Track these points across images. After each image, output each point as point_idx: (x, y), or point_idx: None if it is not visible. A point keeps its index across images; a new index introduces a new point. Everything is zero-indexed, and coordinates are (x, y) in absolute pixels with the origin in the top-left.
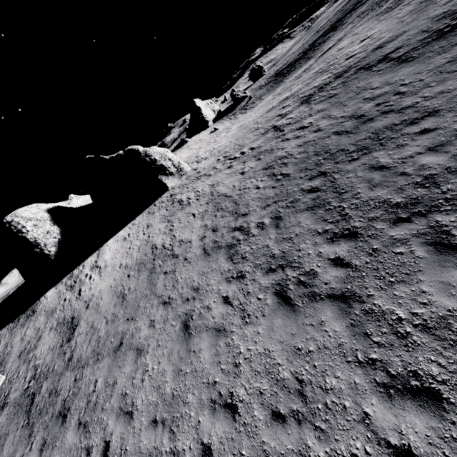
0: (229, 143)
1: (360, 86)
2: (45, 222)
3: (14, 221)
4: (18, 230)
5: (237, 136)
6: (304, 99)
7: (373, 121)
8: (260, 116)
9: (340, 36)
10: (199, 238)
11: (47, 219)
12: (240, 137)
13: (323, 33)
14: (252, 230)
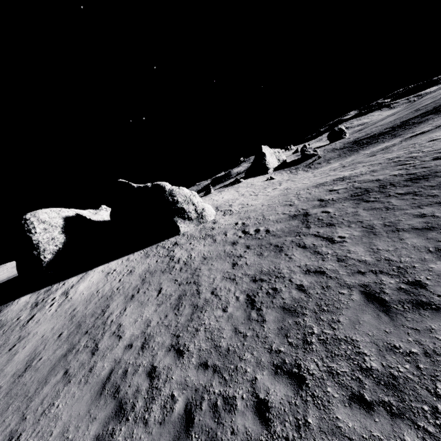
0: (260, 206)
1: (439, 215)
2: (56, 228)
3: (30, 219)
4: (29, 230)
5: (272, 201)
6: (356, 192)
7: (438, 316)
8: (307, 187)
9: None
10: (128, 341)
11: (59, 226)
12: (272, 205)
13: (422, 113)
14: (154, 406)
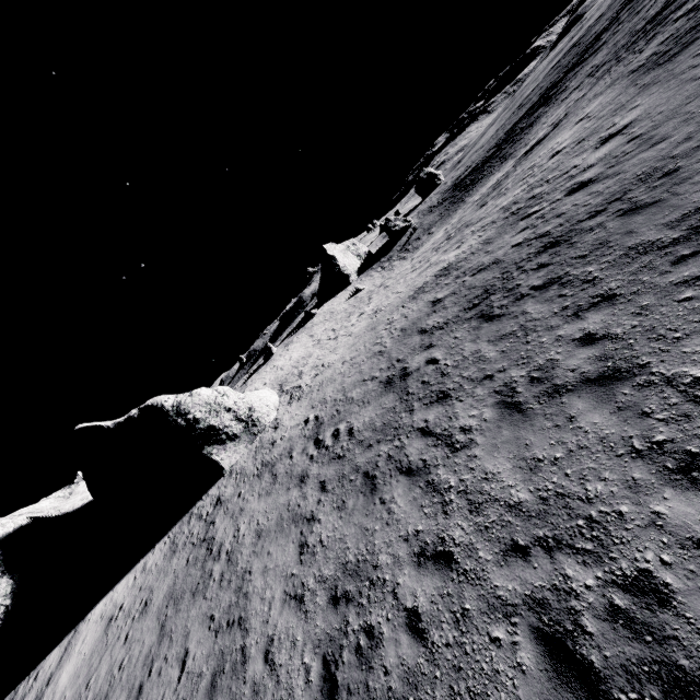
0: (340, 366)
1: (620, 332)
2: None
3: None
4: None
5: (356, 348)
6: (471, 300)
7: None
8: (401, 301)
9: (558, 117)
10: None
11: None
12: (355, 360)
13: (527, 109)
14: None
